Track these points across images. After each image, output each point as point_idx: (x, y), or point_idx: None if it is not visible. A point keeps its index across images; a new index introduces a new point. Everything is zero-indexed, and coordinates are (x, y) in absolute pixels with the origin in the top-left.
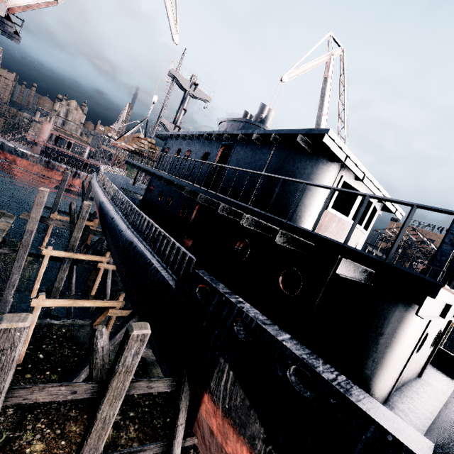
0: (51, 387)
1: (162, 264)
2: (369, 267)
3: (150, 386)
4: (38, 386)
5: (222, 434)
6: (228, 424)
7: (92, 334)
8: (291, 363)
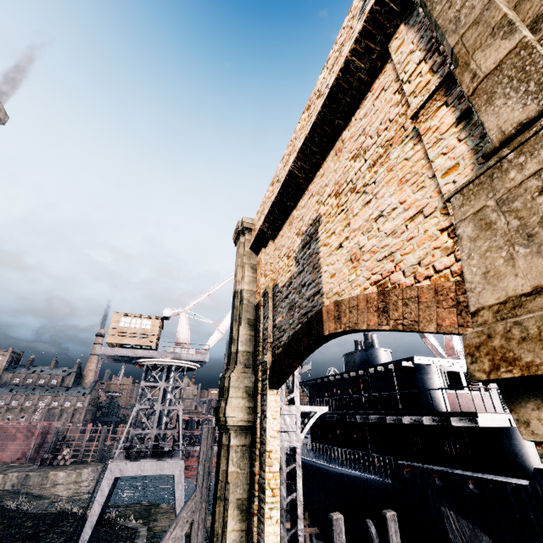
0: None
1: (373, 475)
2: (459, 416)
3: None
4: None
5: None
6: None
7: (366, 526)
8: (467, 480)
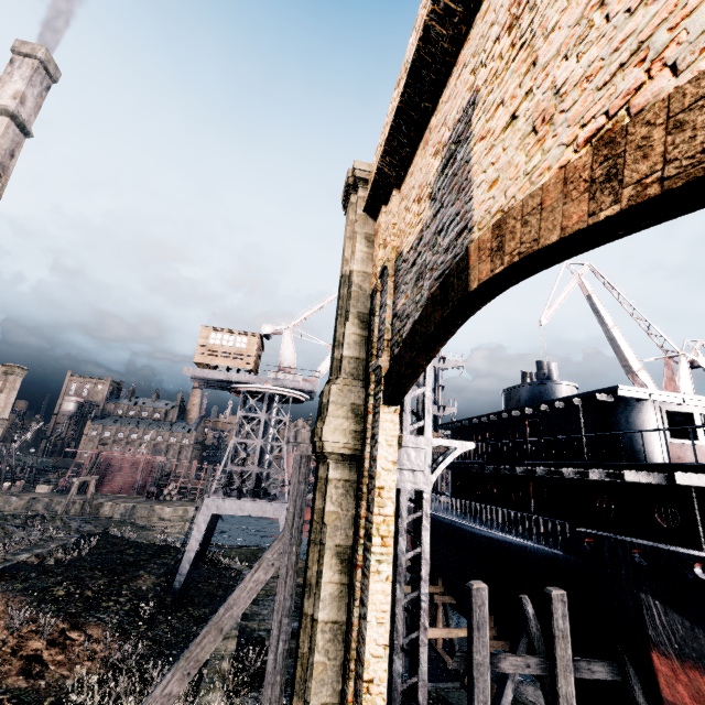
0: (510, 656)
1: (535, 542)
2: (691, 471)
3: (591, 670)
4: (502, 654)
5: (697, 699)
6: (691, 669)
7: (520, 602)
8: (692, 563)
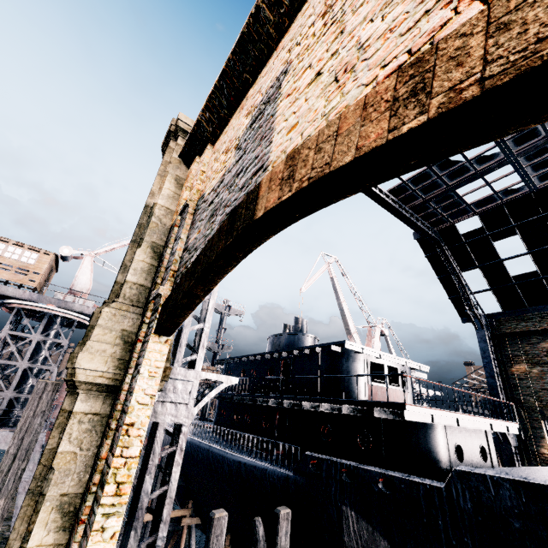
0: None
1: (273, 465)
2: (384, 407)
3: None
4: None
5: None
6: None
7: (254, 525)
8: (378, 478)
